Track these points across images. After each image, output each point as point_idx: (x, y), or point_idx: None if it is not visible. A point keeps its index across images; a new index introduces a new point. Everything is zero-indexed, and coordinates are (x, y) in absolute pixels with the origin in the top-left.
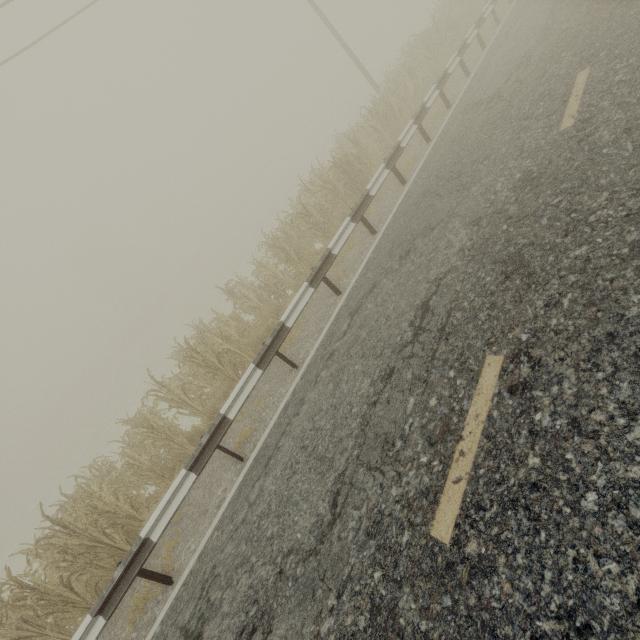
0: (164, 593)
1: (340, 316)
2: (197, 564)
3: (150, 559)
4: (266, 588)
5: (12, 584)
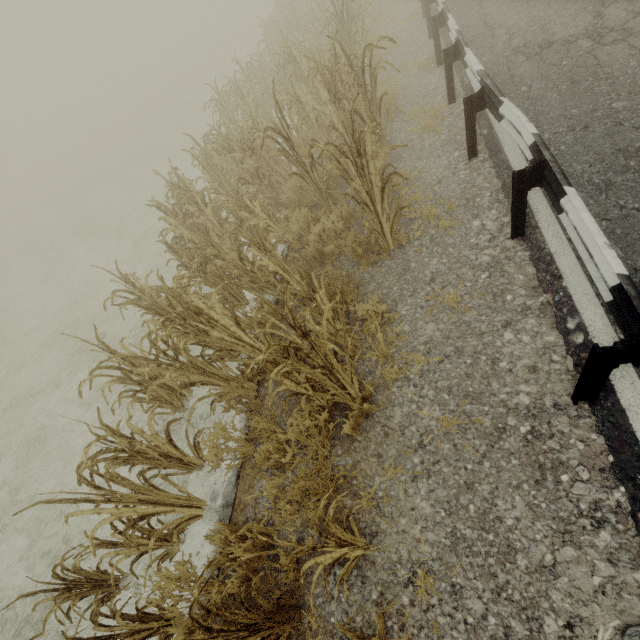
0: (452, 108)
1: (456, 3)
2: (486, 67)
3: (387, 138)
4: (587, 3)
5: (325, 81)
